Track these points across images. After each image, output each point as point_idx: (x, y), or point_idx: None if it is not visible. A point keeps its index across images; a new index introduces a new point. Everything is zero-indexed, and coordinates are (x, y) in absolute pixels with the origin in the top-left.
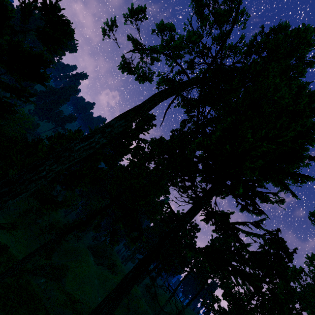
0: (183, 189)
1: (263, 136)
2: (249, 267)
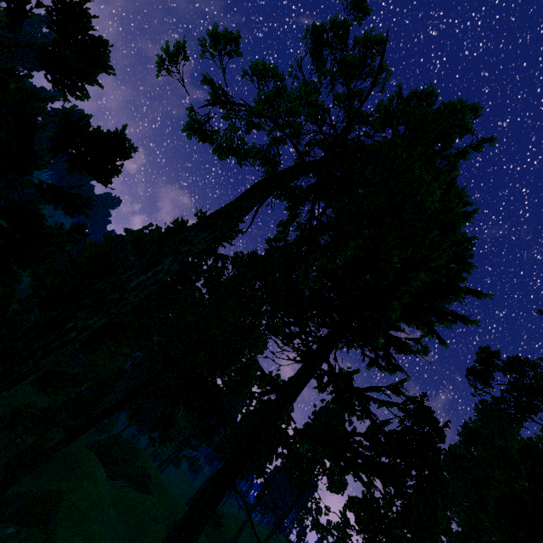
0: (286, 339)
1: (409, 257)
2: (389, 457)
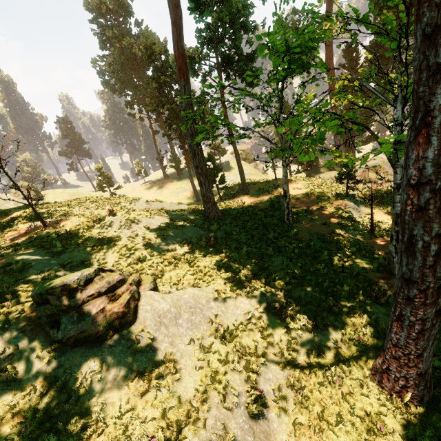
0: None
1: None
2: None
